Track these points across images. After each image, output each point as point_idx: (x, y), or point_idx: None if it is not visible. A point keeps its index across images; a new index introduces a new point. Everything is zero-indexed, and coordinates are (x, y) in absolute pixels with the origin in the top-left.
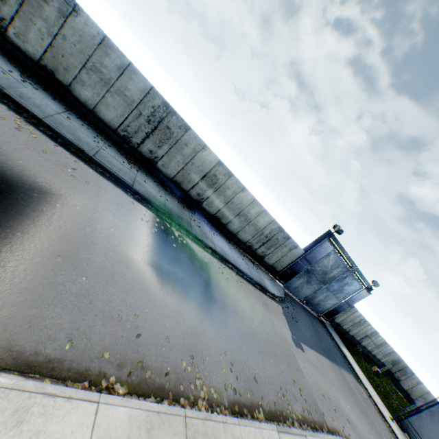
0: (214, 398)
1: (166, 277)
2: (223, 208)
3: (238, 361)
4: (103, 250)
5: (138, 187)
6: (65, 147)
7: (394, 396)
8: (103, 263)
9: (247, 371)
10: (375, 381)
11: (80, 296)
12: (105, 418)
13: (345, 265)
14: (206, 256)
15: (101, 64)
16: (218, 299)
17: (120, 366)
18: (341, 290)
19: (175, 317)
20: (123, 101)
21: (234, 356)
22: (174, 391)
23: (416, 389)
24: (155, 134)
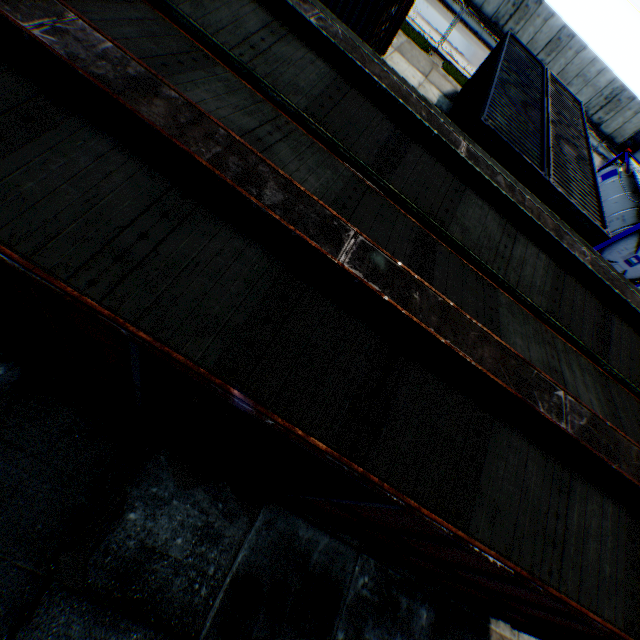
0: None
1: None
2: (562, 72)
3: None
4: None
5: None
6: (470, 33)
7: None
8: None
9: None
10: None
11: None
12: None
13: None
14: None
15: None
16: None
17: None
18: None
19: None
20: None
21: None
22: None
23: None
24: (515, 15)
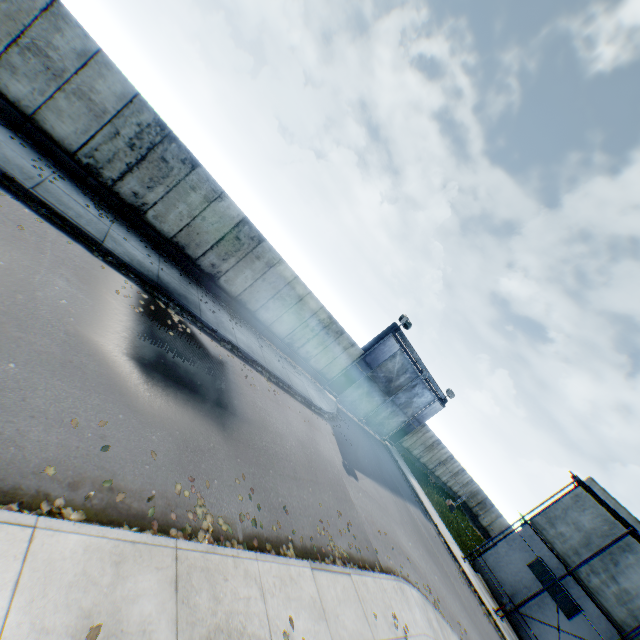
0: (223, 530)
1: (155, 375)
2: (251, 287)
3: (262, 487)
4: (49, 329)
5: (112, 245)
6: None
7: (470, 534)
8: (48, 346)
9: (274, 500)
10: (448, 517)
11: (5, 389)
12: (46, 548)
13: (414, 369)
14: (222, 352)
15: (47, 43)
16: (237, 409)
17: (74, 486)
18: (410, 403)
19: (167, 428)
20: (87, 108)
21: (257, 481)
22: (161, 520)
23: (496, 524)
24: (143, 167)
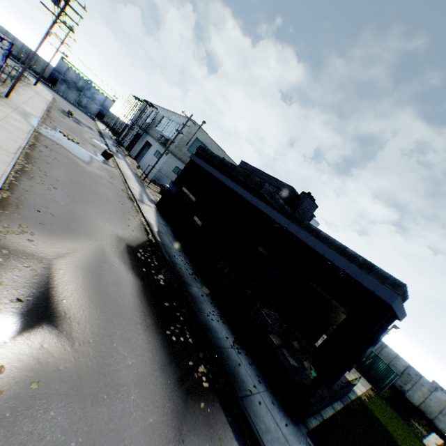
0: None
1: None
2: None
3: None
4: None
5: None
6: None
7: None
8: None
9: None
10: None
11: None
12: None
13: (84, 79)
14: None
15: None
16: None
17: None
18: (94, 98)
19: None
20: None
21: None
22: None
23: None
24: None
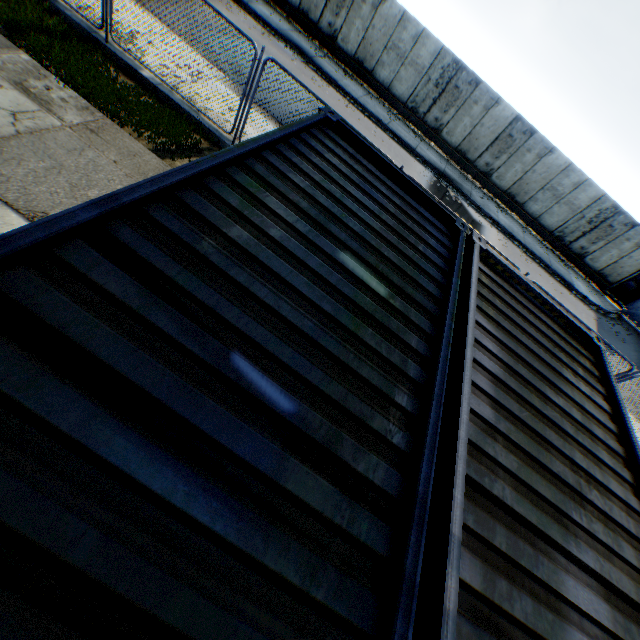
0: None
1: None
2: (520, 180)
3: None
4: None
5: (420, 151)
6: (369, 119)
7: None
8: None
9: None
10: None
11: None
12: None
13: None
14: (482, 221)
15: (398, 41)
16: None
17: None
18: None
19: None
20: (414, 71)
21: None
22: None
23: None
24: (442, 98)
